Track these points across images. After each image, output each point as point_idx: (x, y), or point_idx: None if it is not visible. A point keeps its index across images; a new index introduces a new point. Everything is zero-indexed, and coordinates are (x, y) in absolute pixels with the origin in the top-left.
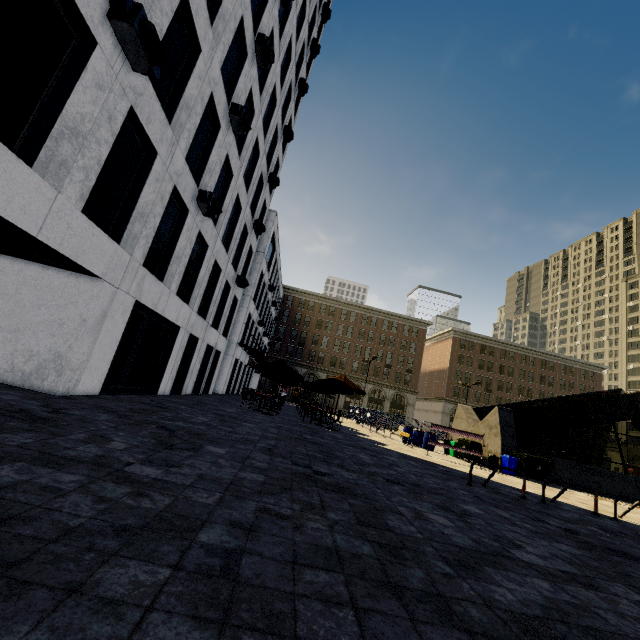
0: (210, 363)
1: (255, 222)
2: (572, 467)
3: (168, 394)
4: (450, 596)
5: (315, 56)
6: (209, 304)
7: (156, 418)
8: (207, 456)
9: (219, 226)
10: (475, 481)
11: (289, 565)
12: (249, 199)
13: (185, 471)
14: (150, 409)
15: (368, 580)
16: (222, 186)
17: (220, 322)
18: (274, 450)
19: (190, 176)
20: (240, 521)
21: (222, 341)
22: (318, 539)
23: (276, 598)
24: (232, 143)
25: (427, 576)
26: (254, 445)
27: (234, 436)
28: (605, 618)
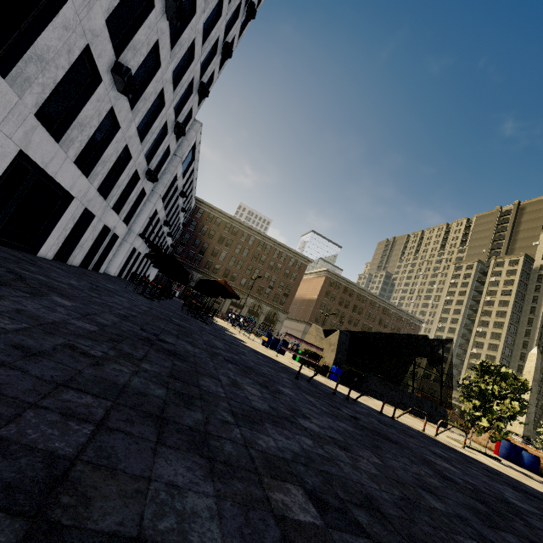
0: (105, 243)
1: (176, 123)
2: (379, 383)
3: (50, 259)
4: (215, 434)
5: None
6: (113, 186)
7: (14, 266)
8: (45, 302)
9: (136, 112)
10: (303, 378)
11: (53, 385)
12: (175, 99)
13: (2, 303)
14: (14, 260)
15: (138, 411)
16: (147, 73)
17: (122, 208)
18: (130, 318)
19: (109, 43)
20: (29, 346)
21: (122, 227)
22: (112, 376)
23: (4, 403)
24: (165, 31)
25: (204, 419)
26: (111, 310)
27: (95, 300)
28: (342, 468)
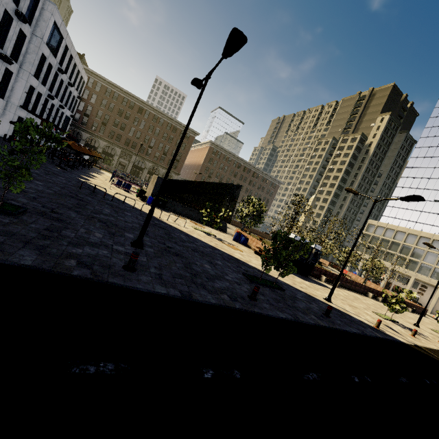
0: None
1: (16, 12)
2: (182, 207)
3: None
4: None
5: None
6: None
7: None
8: None
9: None
10: (95, 192)
11: None
12: None
13: None
14: None
15: None
16: None
17: None
18: None
19: None
20: None
21: None
22: None
23: None
24: None
25: None
26: None
27: None
28: None
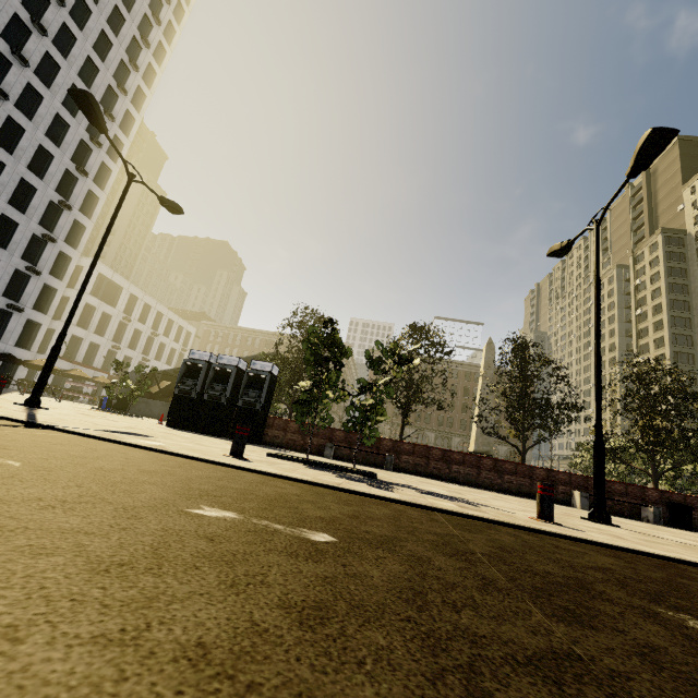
0: None
1: (25, 268)
2: (163, 406)
3: None
4: None
5: (100, 147)
6: None
7: None
8: None
9: None
10: None
11: None
12: (15, 253)
13: None
14: None
15: None
16: None
17: (4, 336)
18: None
19: None
20: None
21: (20, 351)
22: None
23: None
24: None
25: None
26: None
27: None
28: None
